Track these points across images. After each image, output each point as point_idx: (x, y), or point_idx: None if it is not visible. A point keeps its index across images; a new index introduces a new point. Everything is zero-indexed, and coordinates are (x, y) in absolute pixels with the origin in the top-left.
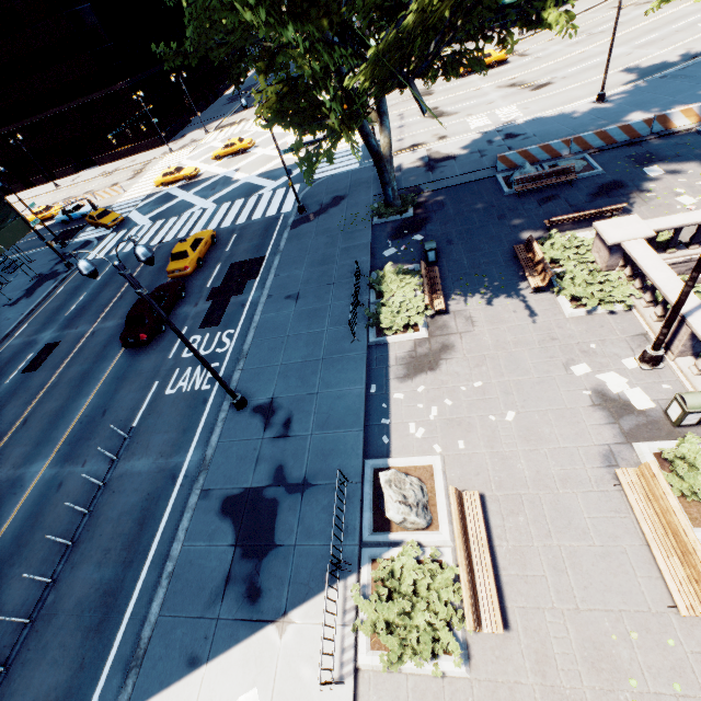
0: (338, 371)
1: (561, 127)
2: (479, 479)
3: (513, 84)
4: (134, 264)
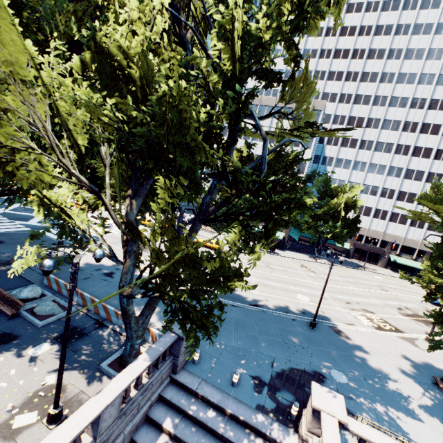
0: None
1: None
2: None
3: None
4: None
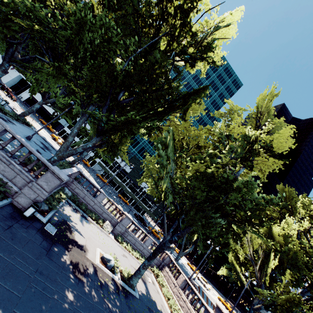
0: None
1: None
2: None
3: None
4: None
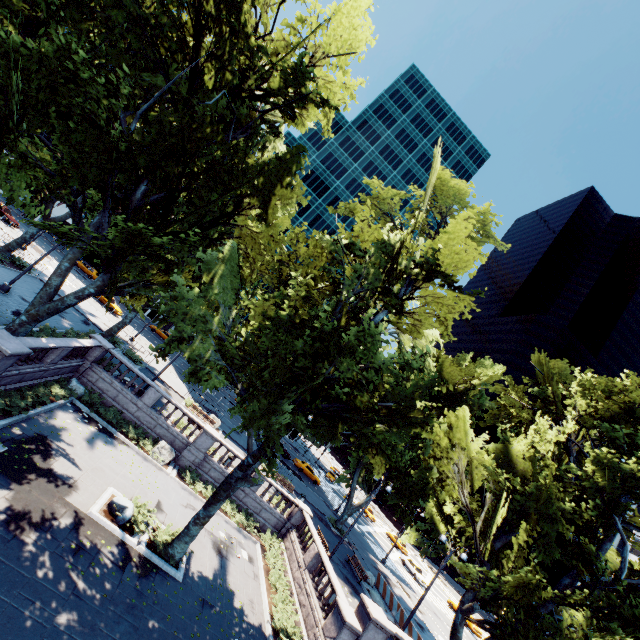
0: None
1: None
2: None
3: None
4: None
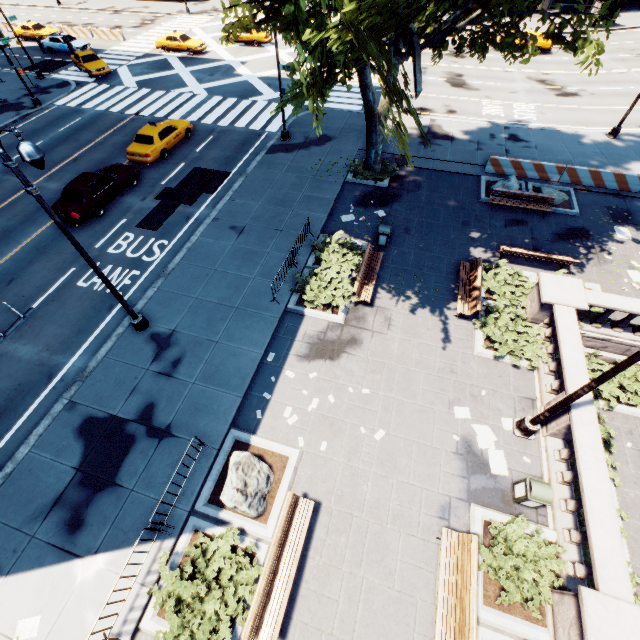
0: (246, 327)
1: (564, 149)
2: (324, 486)
3: (543, 81)
4: (101, 128)
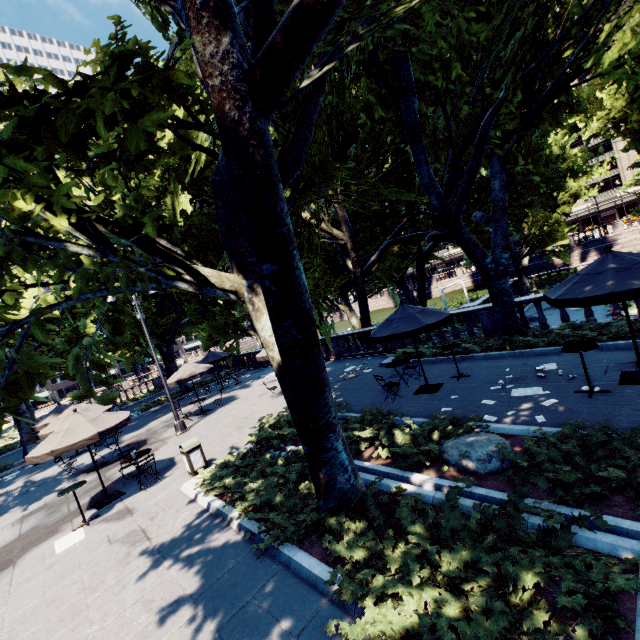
0: None
1: None
2: None
3: None
4: None
